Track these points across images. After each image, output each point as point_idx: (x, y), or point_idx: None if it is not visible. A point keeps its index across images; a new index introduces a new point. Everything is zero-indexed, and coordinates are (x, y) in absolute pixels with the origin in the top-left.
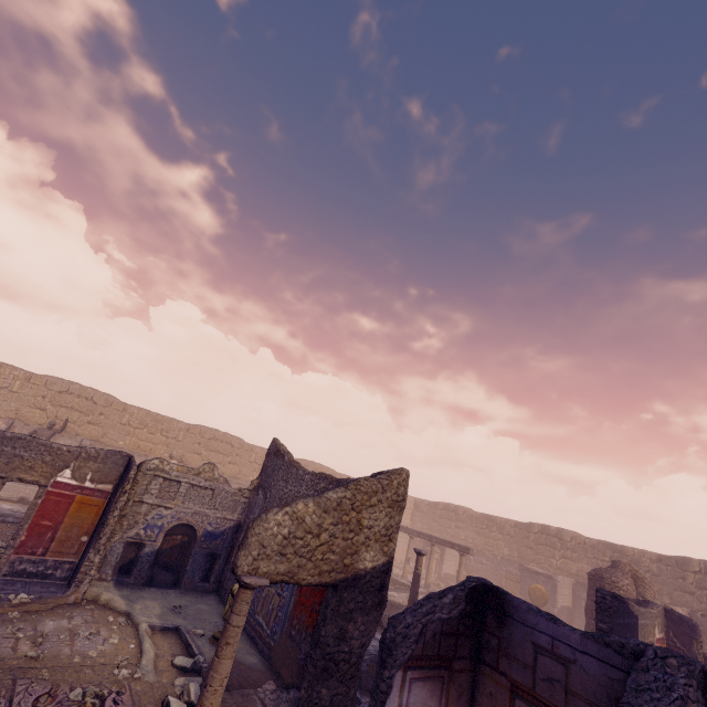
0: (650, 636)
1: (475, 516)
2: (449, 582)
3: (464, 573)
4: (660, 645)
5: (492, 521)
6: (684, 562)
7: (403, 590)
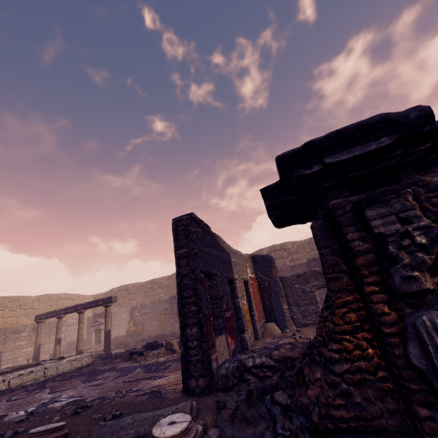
0: (244, 274)
1: (142, 285)
2: (117, 342)
3: (133, 329)
4: (253, 283)
5: (153, 283)
6: (260, 251)
7: (4, 374)
